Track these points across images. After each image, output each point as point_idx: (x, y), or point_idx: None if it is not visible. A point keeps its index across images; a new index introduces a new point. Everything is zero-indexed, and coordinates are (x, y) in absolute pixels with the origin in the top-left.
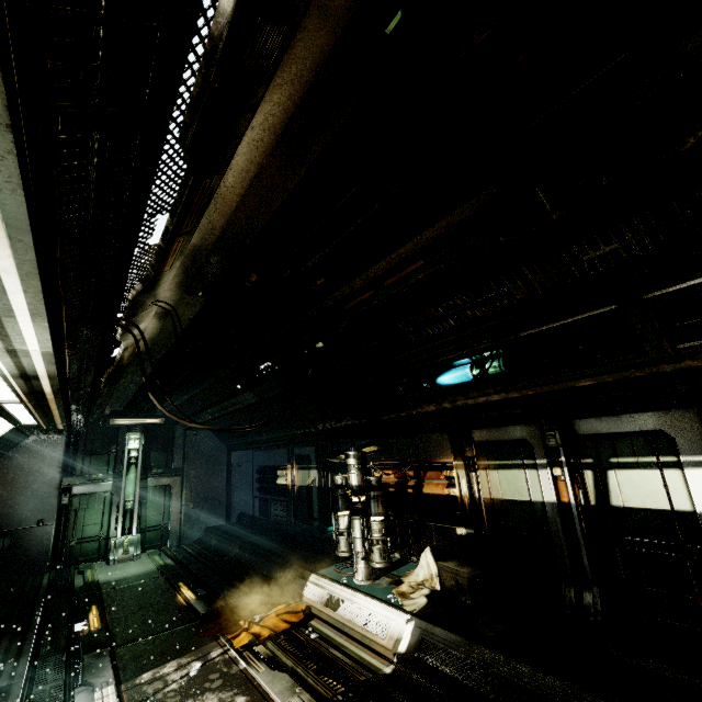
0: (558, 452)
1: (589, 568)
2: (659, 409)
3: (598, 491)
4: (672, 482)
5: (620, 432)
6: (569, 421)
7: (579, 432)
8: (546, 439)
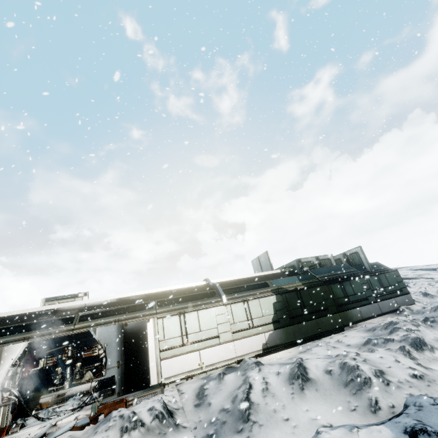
0: None
1: None
2: None
3: None
4: None
5: None
6: None
7: None
8: None
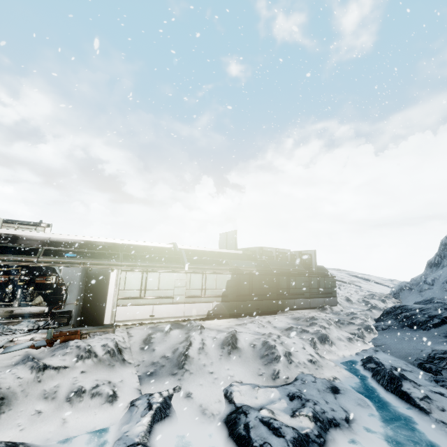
0: None
1: None
2: None
3: None
4: None
5: None
6: None
7: None
8: None
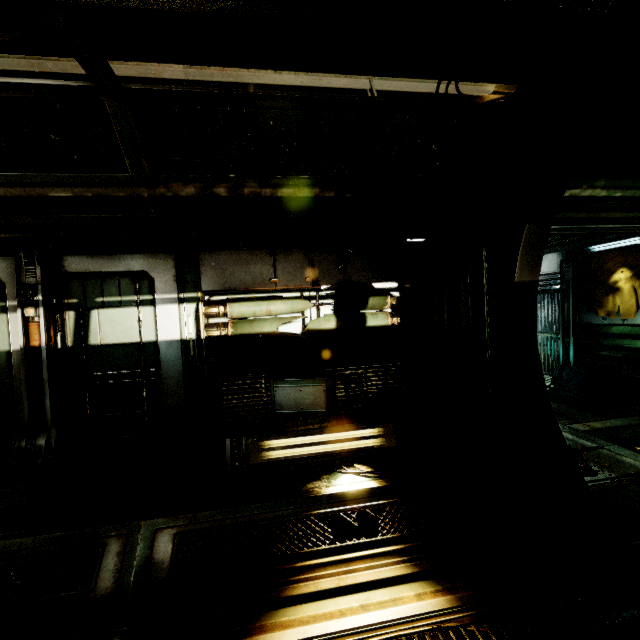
0: (36, 289)
1: (51, 411)
2: (148, 252)
3: (78, 332)
4: (146, 317)
5: (110, 272)
6: (59, 257)
7: (68, 270)
8: (24, 275)
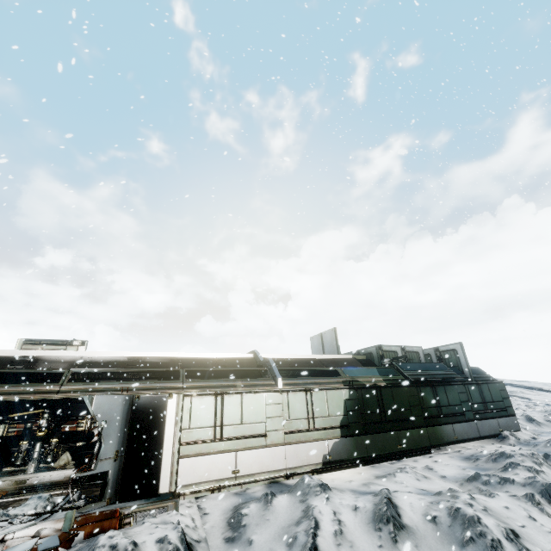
0: None
1: None
2: None
3: None
4: None
5: None
6: None
7: None
8: None
